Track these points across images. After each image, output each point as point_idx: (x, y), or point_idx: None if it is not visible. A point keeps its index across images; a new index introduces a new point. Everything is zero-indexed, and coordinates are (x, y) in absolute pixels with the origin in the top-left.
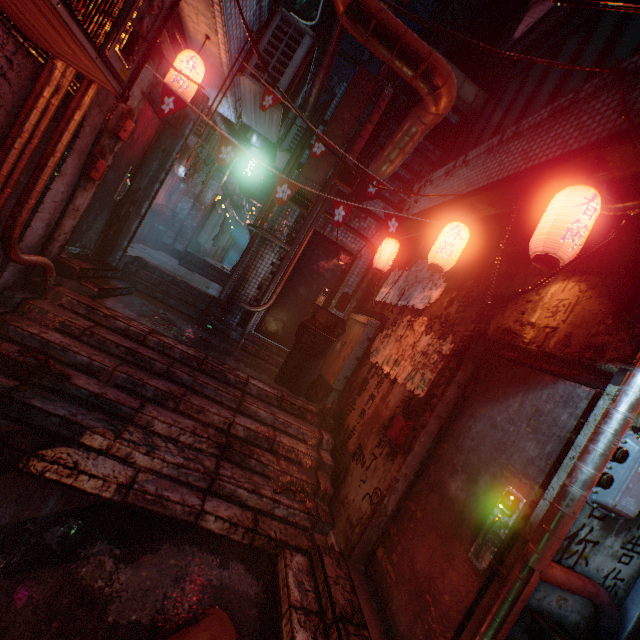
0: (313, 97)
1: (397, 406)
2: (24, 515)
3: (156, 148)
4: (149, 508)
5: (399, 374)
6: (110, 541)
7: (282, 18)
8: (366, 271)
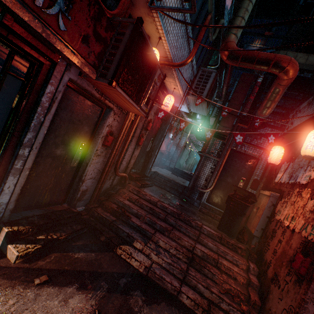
0: (224, 91)
1: (297, 247)
2: (114, 270)
3: (160, 130)
4: (156, 281)
5: (295, 225)
6: (141, 291)
7: (202, 71)
8: (266, 166)
